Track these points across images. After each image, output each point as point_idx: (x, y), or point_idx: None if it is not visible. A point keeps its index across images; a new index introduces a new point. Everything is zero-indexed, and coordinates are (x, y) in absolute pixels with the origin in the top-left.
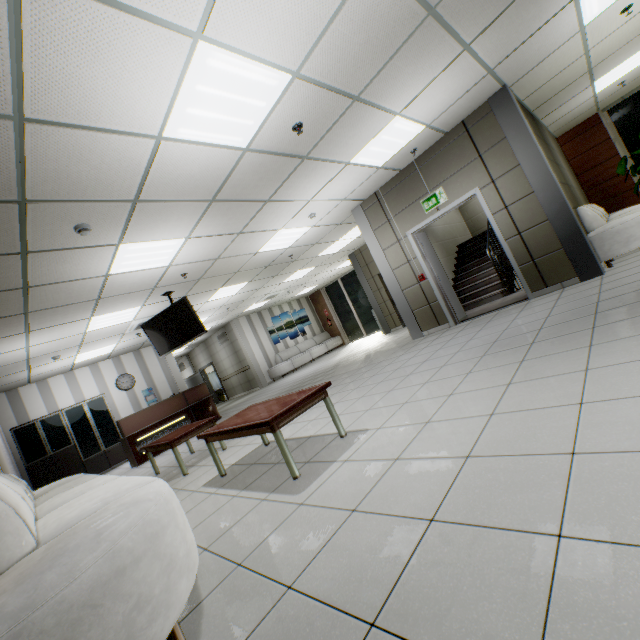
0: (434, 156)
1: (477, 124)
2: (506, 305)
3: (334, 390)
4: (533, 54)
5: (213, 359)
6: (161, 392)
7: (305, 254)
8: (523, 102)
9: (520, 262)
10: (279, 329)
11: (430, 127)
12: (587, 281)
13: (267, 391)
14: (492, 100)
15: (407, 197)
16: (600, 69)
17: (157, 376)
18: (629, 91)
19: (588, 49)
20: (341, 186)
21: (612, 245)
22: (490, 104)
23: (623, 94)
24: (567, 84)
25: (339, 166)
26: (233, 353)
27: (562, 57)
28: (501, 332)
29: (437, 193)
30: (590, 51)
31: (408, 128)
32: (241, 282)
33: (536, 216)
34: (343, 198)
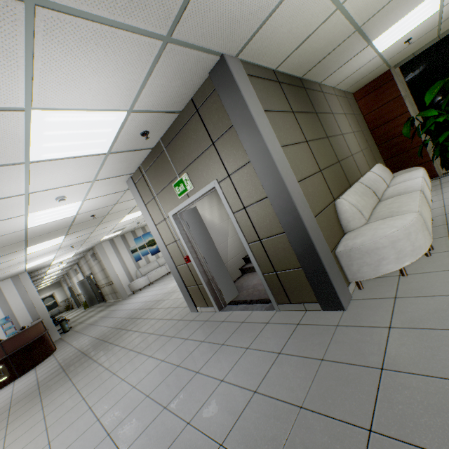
0: (175, 137)
1: (205, 104)
2: (263, 300)
3: (62, 410)
4: (238, 10)
5: (92, 271)
6: (19, 318)
7: (115, 209)
8: (279, 69)
9: (264, 270)
10: (141, 248)
11: (140, 110)
12: (326, 316)
13: (109, 316)
14: (213, 74)
15: (163, 177)
16: (373, 27)
17: (15, 304)
18: (420, 47)
19: (340, 1)
20: (64, 175)
21: (361, 266)
22: (212, 79)
23: (414, 50)
24: (334, 46)
25: (14, 167)
26: (102, 269)
27: (301, 13)
28: (179, 432)
29: (184, 179)
30: (345, 4)
31: (90, 118)
32: (53, 238)
33: (273, 225)
34: (91, 179)
